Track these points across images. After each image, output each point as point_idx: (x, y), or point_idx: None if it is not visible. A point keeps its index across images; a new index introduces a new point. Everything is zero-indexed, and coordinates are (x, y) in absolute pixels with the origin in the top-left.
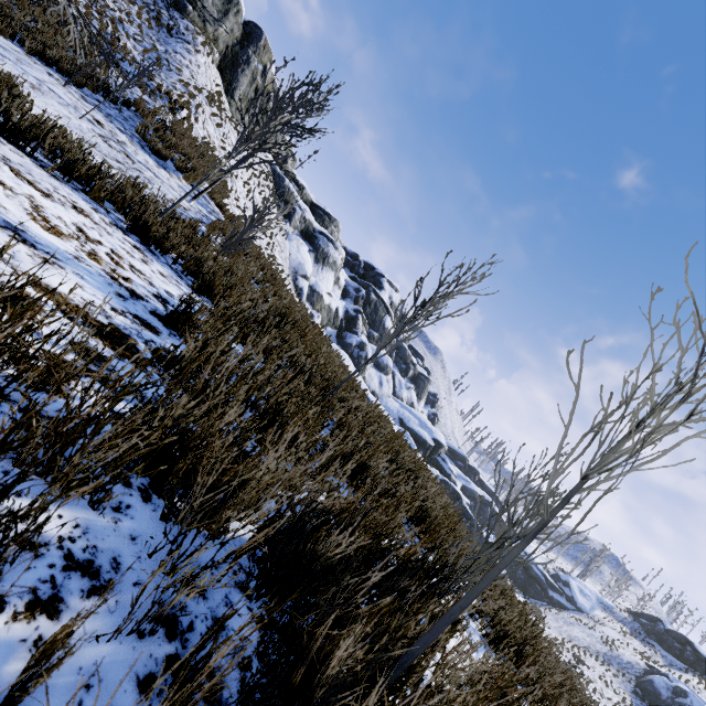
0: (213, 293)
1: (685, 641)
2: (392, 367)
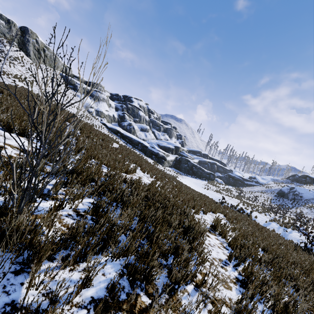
0: None
1: (306, 176)
2: (149, 129)
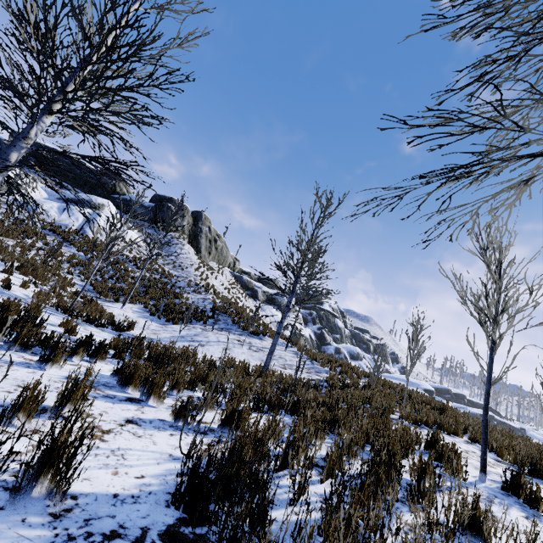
0: (451, 430)
1: None
2: (361, 353)
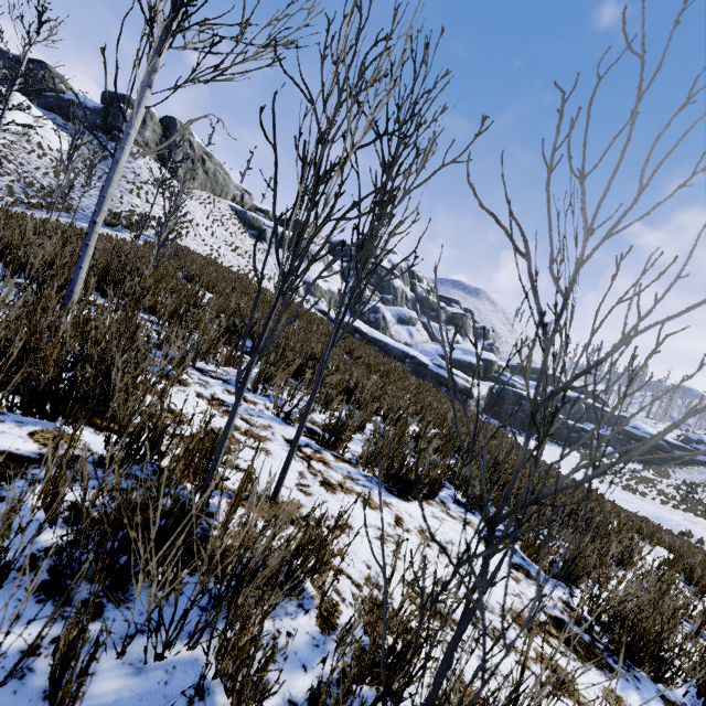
0: None
1: None
2: (416, 318)
